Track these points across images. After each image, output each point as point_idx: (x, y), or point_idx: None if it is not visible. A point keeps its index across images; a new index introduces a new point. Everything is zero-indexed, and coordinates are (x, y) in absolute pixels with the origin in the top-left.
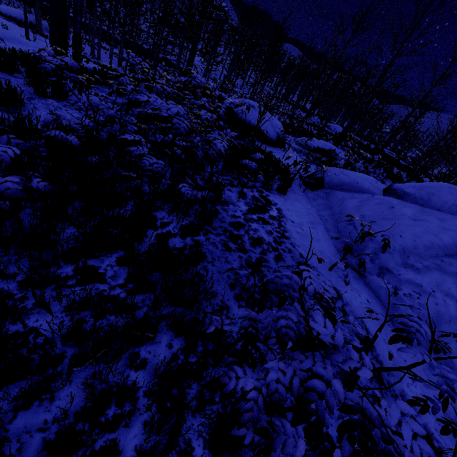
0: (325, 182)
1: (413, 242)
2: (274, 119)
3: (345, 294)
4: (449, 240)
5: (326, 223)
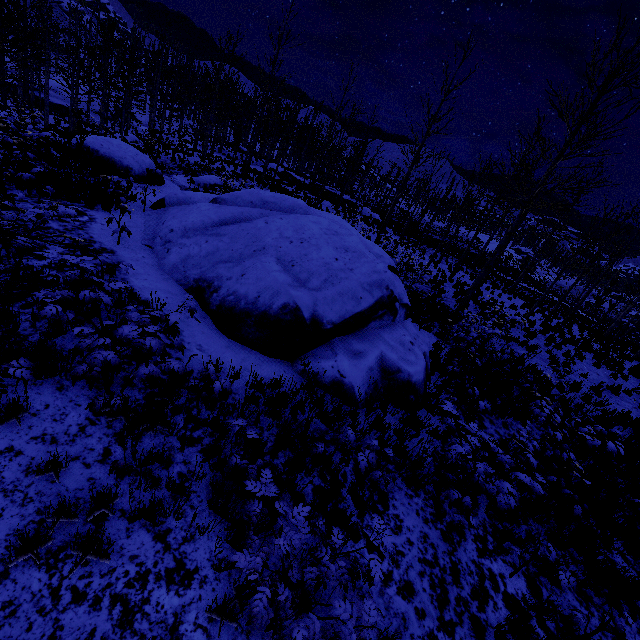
0: (166, 202)
1: (192, 223)
2: (139, 155)
3: (122, 253)
4: (216, 218)
5: (148, 227)
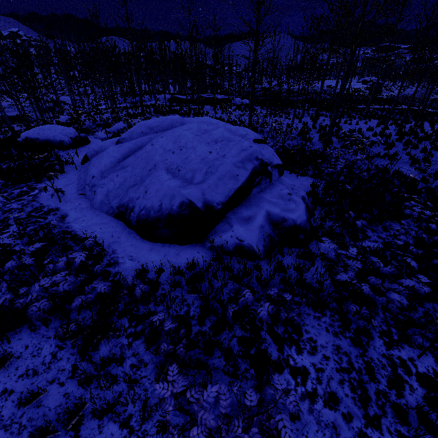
0: (89, 156)
1: (104, 166)
2: (65, 129)
3: (64, 207)
4: (119, 155)
5: (80, 180)
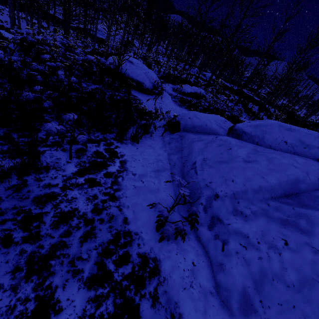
0: (181, 125)
1: (243, 187)
2: (149, 72)
3: (167, 264)
4: (275, 182)
5: (174, 167)
